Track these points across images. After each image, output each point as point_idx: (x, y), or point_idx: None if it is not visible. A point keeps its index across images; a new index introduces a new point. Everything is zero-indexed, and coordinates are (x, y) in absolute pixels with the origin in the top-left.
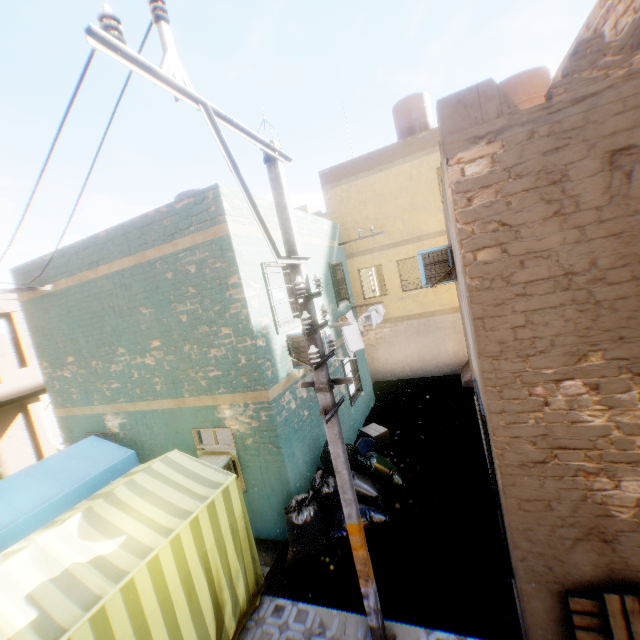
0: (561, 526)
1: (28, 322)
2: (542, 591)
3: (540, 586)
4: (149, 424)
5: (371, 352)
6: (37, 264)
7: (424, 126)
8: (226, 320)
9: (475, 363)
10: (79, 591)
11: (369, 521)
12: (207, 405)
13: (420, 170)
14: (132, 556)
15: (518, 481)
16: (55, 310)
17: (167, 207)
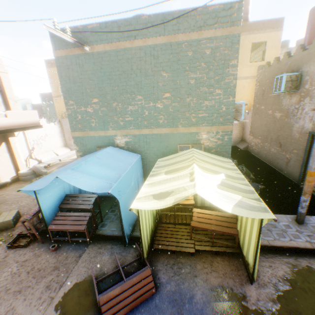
0: None
1: (59, 72)
2: None
3: None
4: (148, 142)
5: None
6: (77, 30)
7: (247, 19)
8: (220, 85)
9: None
10: (237, 189)
11: (258, 187)
12: (192, 132)
13: (244, 42)
14: (237, 180)
15: None
16: (88, 66)
17: (202, 8)
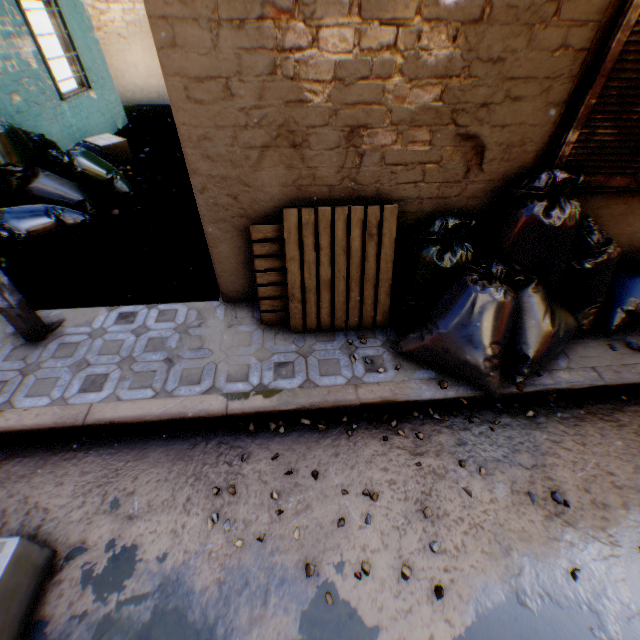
0: (246, 128)
1: None
2: (230, 232)
3: (227, 226)
4: None
5: (122, 51)
6: None
7: None
8: None
9: None
10: None
11: (55, 221)
12: None
13: None
14: None
15: (180, 36)
16: None
17: None
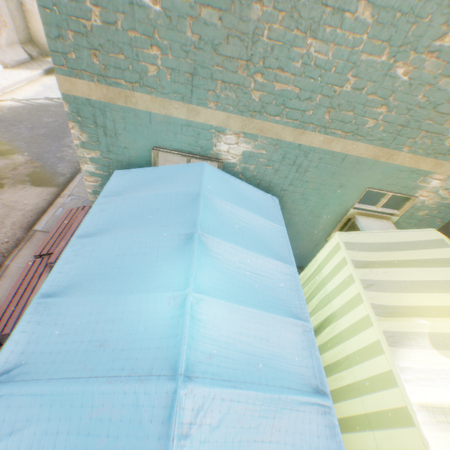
0: None
1: None
2: None
3: None
4: (304, 167)
5: None
6: None
7: None
8: None
9: None
10: None
11: None
12: (419, 169)
13: None
14: None
15: None
16: None
17: None
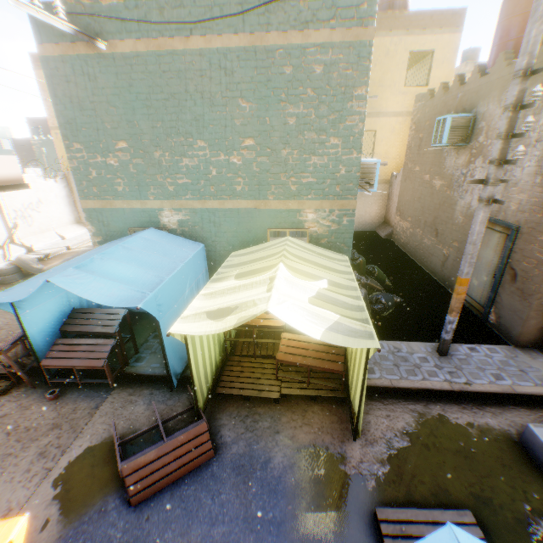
0: None
1: (52, 87)
2: (538, 315)
3: (538, 313)
4: (217, 222)
5: None
6: (82, 8)
7: (405, 6)
8: (338, 131)
9: (515, 195)
10: (340, 304)
11: (393, 300)
12: (291, 208)
13: (397, 49)
14: (345, 290)
15: None
16: (105, 79)
17: None
